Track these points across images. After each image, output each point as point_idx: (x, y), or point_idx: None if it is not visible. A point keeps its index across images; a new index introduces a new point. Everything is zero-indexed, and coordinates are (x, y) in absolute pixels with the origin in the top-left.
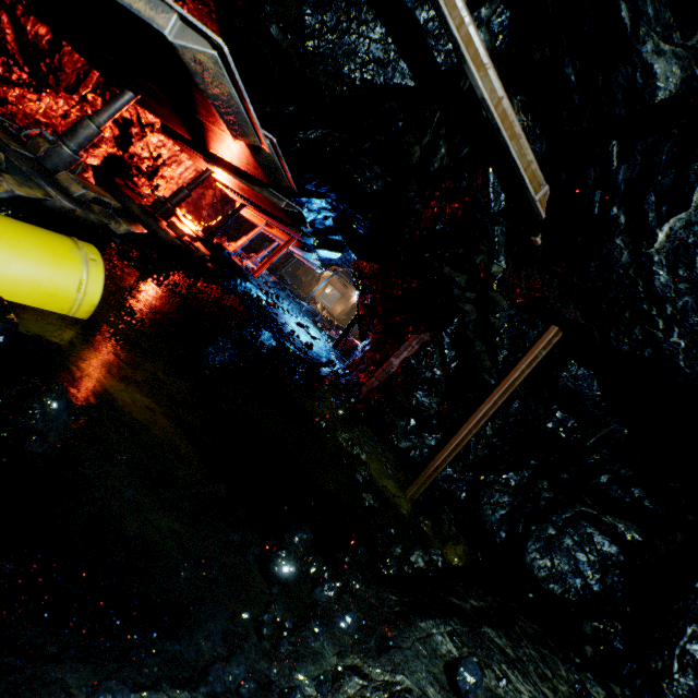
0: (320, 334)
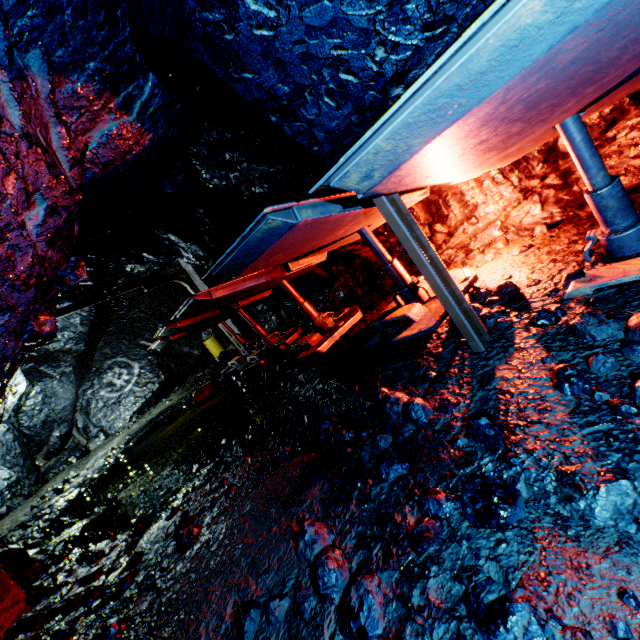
0: None
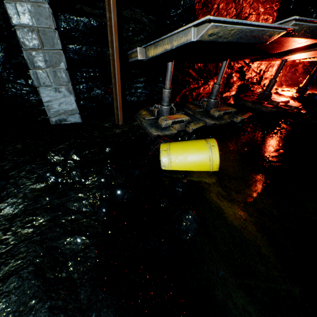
0: None
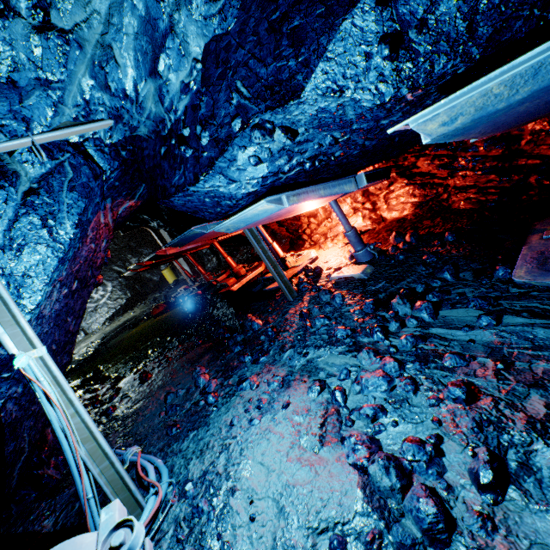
0: (240, 502)
